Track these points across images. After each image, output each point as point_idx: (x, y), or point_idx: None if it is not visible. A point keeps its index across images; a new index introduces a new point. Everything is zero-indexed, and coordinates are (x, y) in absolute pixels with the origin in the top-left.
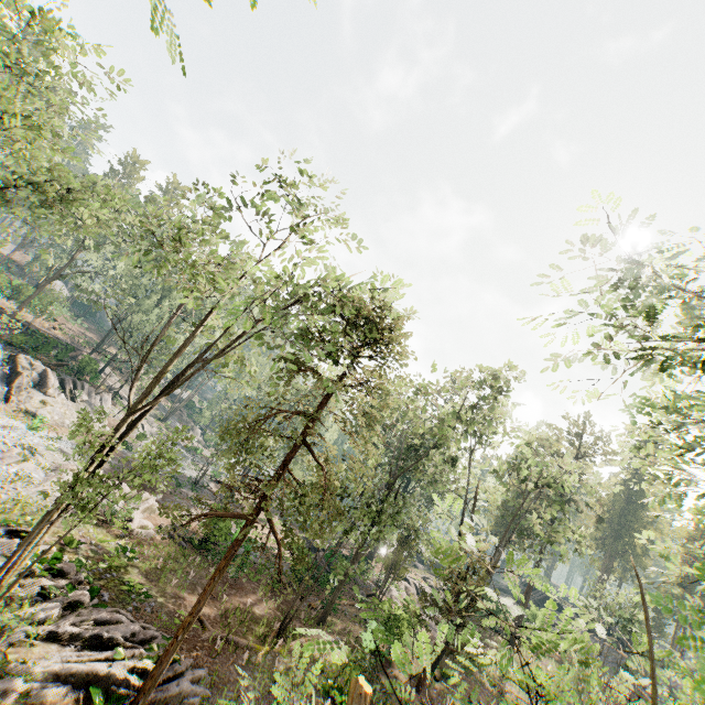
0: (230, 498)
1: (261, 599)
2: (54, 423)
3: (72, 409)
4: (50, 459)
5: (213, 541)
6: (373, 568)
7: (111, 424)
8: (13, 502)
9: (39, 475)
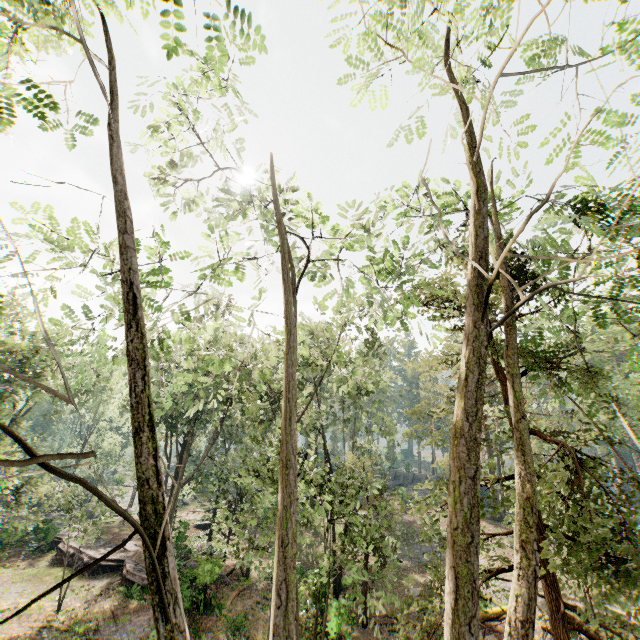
0: None
1: None
2: None
3: None
4: None
5: None
6: None
7: None
8: None
9: None
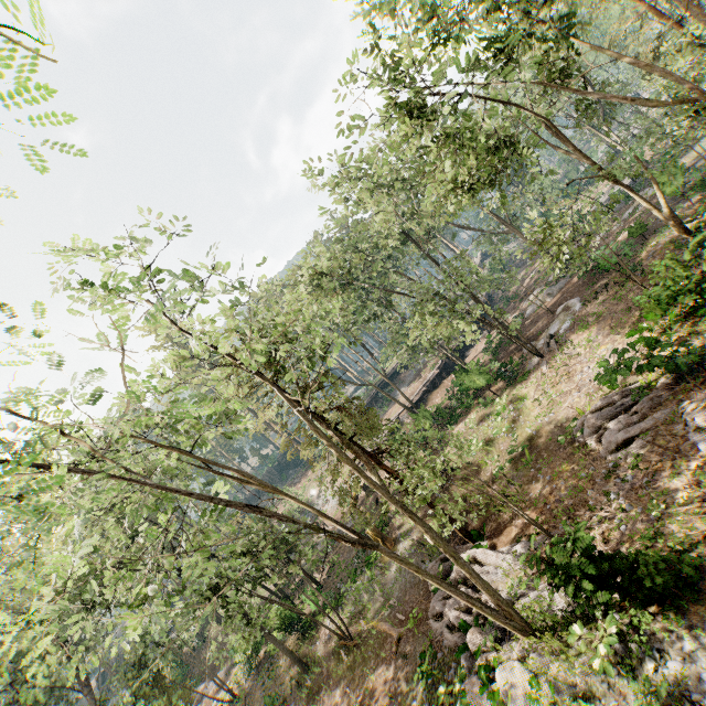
0: None
1: None
2: None
3: None
4: None
5: None
6: None
7: None
8: None
9: None
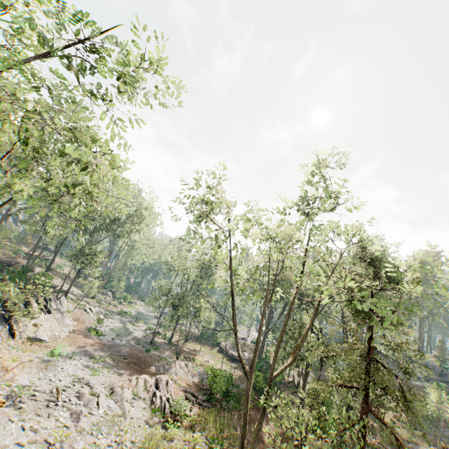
0: (170, 343)
1: (266, 421)
2: (49, 339)
3: (52, 320)
4: (96, 382)
5: (215, 392)
6: (271, 360)
7: (74, 318)
8: (135, 445)
9: (112, 404)
